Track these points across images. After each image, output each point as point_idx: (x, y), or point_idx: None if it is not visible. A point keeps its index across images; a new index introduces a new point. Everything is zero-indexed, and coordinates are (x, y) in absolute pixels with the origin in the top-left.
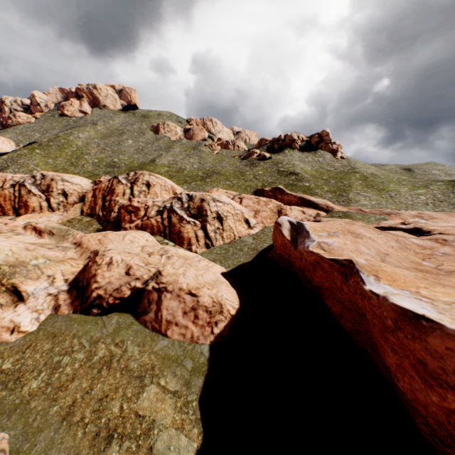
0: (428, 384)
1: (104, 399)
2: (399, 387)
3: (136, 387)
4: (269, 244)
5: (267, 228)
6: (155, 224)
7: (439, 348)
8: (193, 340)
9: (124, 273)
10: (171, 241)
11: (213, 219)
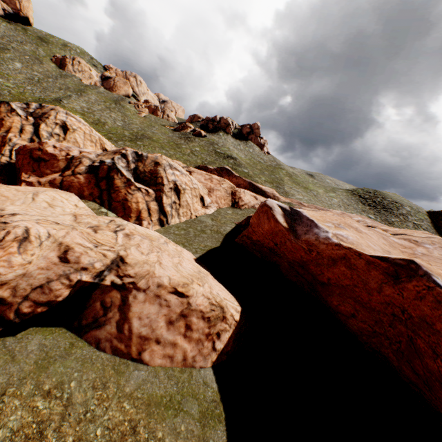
0: None
1: None
2: None
3: None
4: (231, 227)
5: (222, 210)
6: (85, 184)
7: None
8: (187, 364)
9: (55, 258)
10: (112, 211)
11: (170, 190)
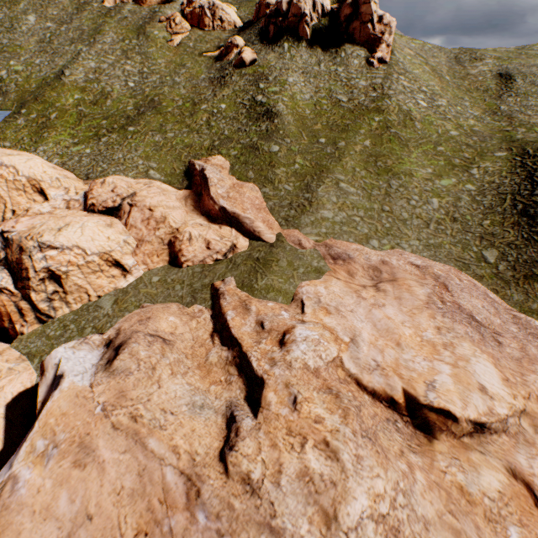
0: None
1: None
2: None
3: None
4: None
5: (150, 274)
6: None
7: None
8: None
9: None
10: None
11: (41, 282)
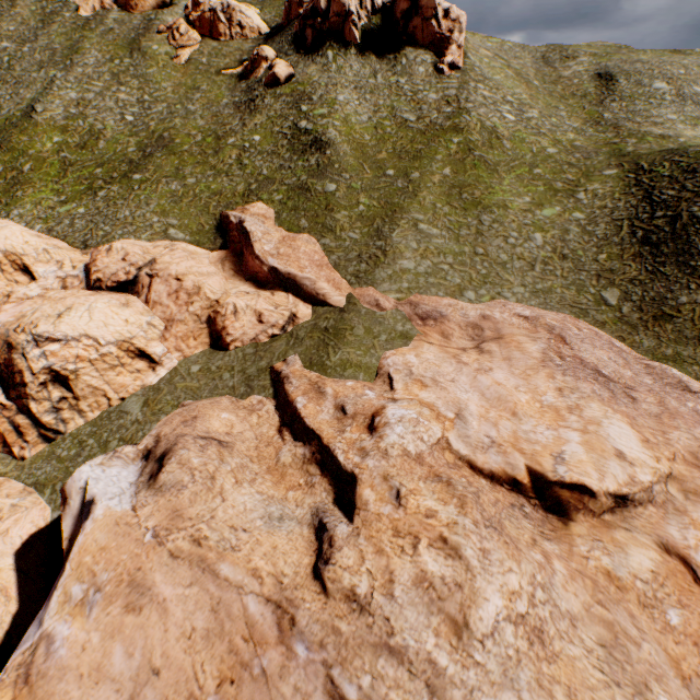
0: None
1: None
2: None
3: None
4: None
5: (187, 363)
6: None
7: None
8: None
9: None
10: None
11: (43, 387)
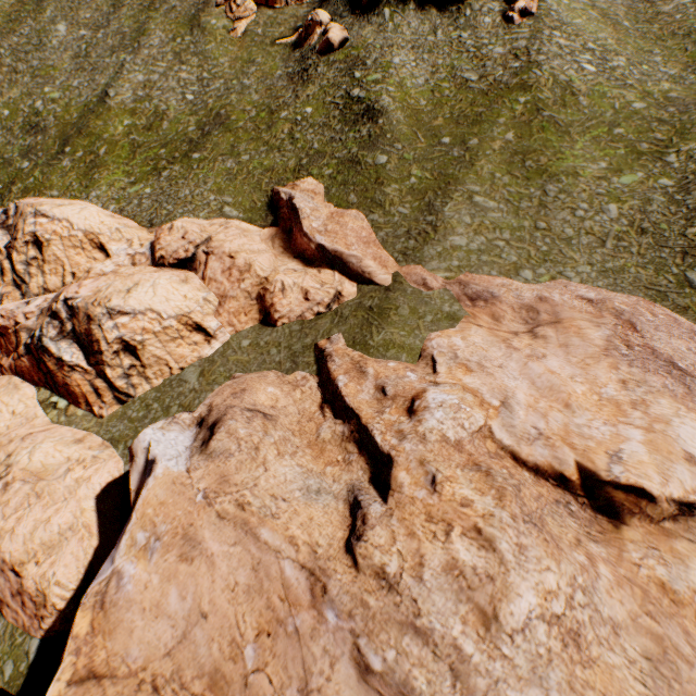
0: None
1: None
2: None
3: None
4: None
5: (238, 337)
6: (32, 368)
7: None
8: (26, 629)
9: None
10: (63, 397)
11: (116, 355)
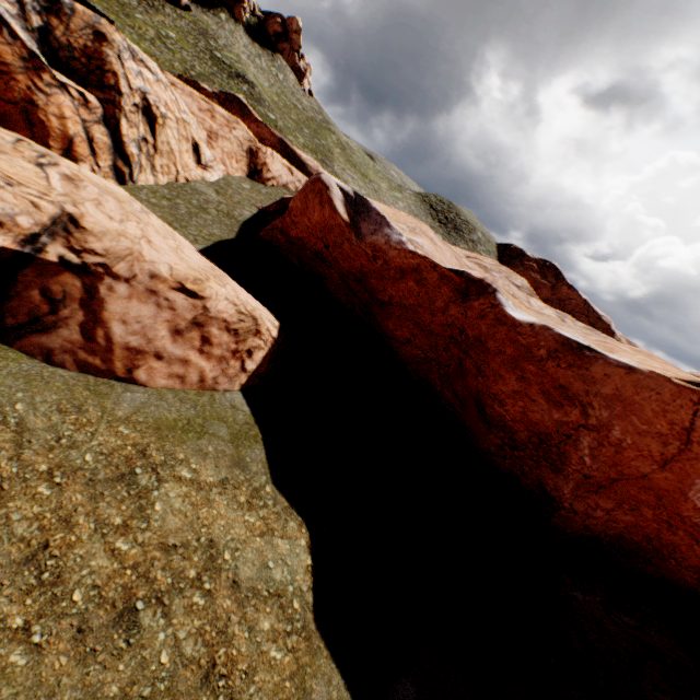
0: (557, 406)
1: (39, 556)
2: (495, 412)
3: (125, 502)
4: (252, 213)
5: (234, 179)
6: None
7: (598, 375)
8: (206, 387)
9: None
10: None
11: (136, 110)
